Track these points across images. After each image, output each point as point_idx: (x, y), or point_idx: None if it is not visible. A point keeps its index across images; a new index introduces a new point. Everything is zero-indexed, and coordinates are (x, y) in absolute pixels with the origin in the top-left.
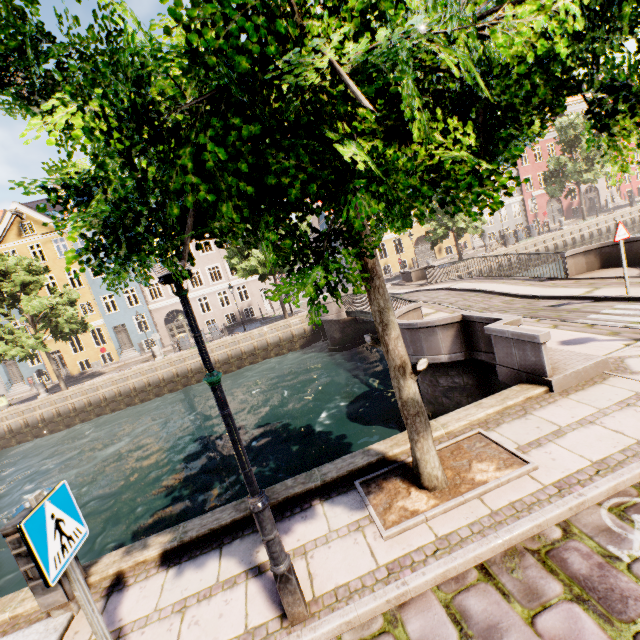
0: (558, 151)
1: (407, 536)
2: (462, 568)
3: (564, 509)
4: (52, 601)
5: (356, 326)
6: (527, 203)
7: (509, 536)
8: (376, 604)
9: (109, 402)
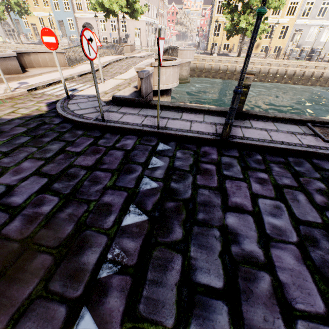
0: None
1: None
2: None
3: None
4: None
5: None
6: None
7: None
8: None
9: None
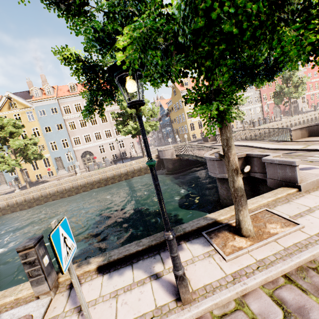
0: (279, 83)
1: (239, 260)
2: (275, 276)
3: None
4: (41, 290)
5: (180, 162)
6: (264, 107)
7: (299, 260)
8: (231, 294)
9: (51, 195)
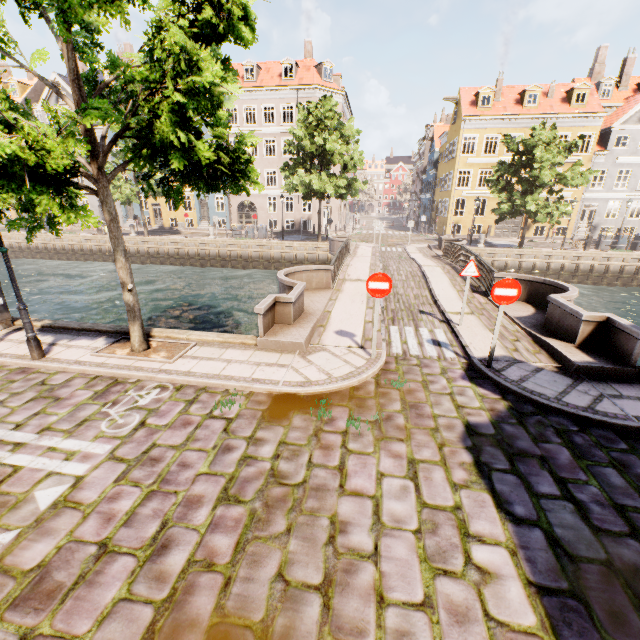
0: None
1: (98, 358)
2: (92, 373)
3: (144, 375)
4: None
5: None
6: None
7: (115, 372)
8: (56, 366)
9: (170, 257)
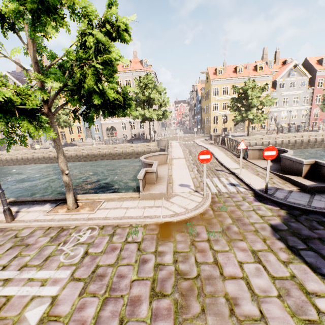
0: None
1: (48, 216)
2: (46, 225)
3: (79, 223)
4: None
5: None
6: (313, 111)
7: (61, 223)
8: (22, 224)
9: (72, 157)
